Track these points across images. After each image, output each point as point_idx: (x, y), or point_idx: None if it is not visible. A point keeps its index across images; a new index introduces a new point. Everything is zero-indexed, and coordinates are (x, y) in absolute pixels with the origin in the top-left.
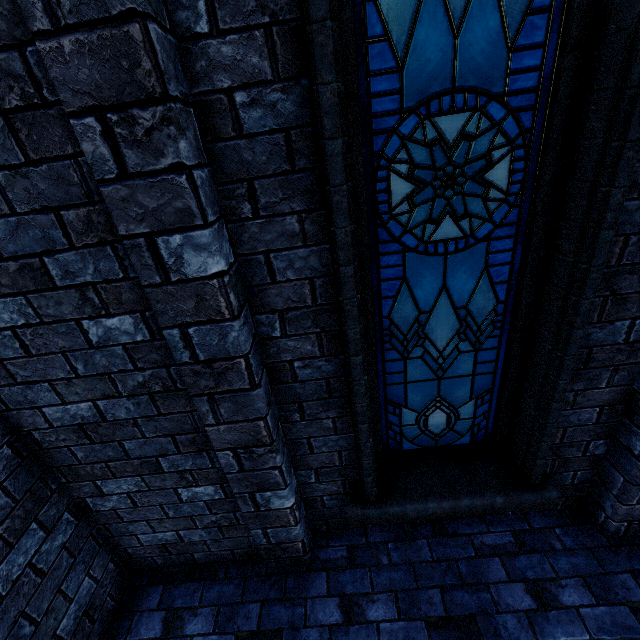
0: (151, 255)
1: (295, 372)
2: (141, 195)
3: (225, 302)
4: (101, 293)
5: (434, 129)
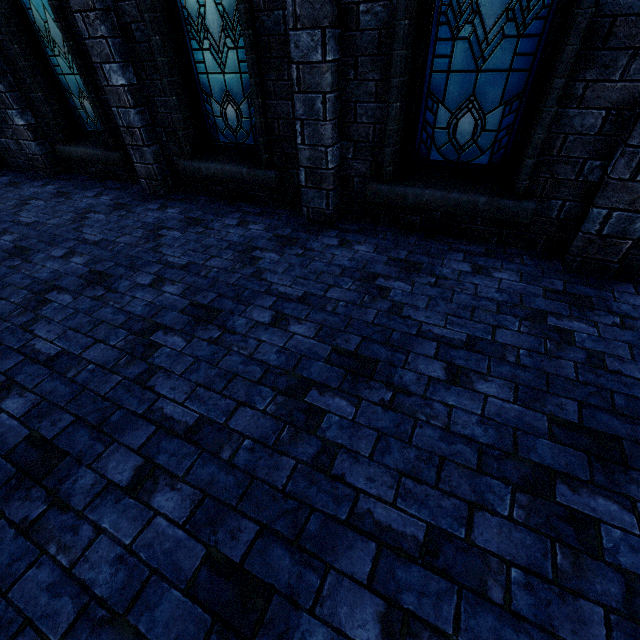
0: None
1: (3, 43)
2: None
3: None
4: None
5: None
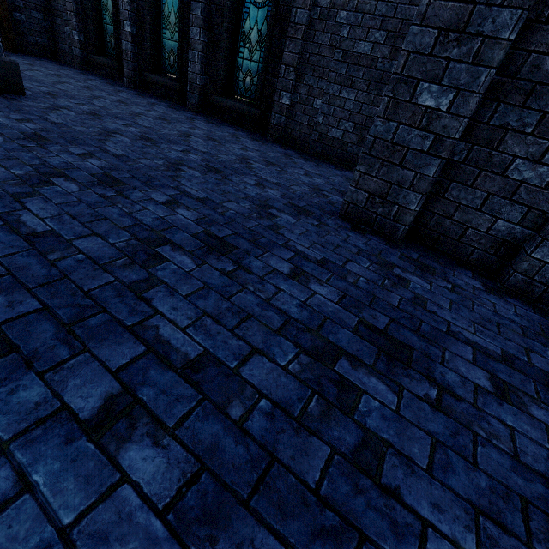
0: None
1: (84, 2)
2: None
3: None
4: None
5: None
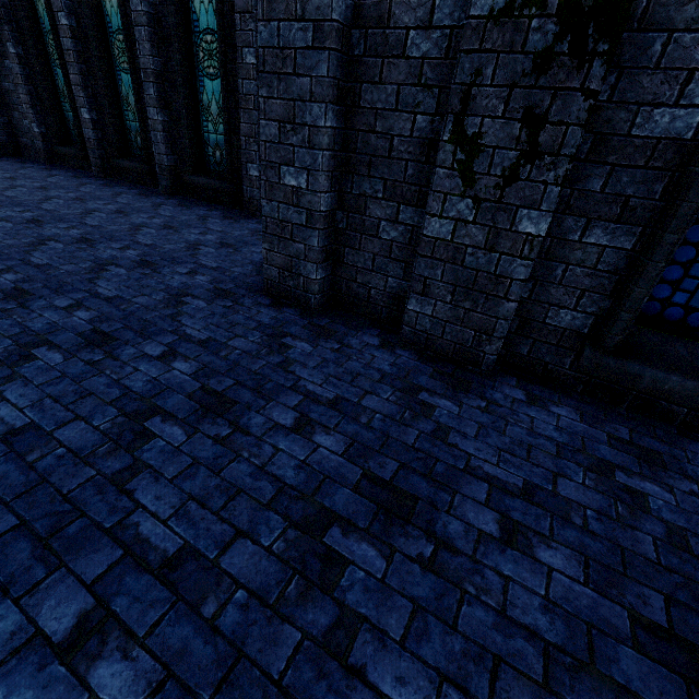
0: (7, 47)
1: (40, 92)
2: (4, 35)
3: (16, 60)
4: (6, 55)
5: (52, 37)
